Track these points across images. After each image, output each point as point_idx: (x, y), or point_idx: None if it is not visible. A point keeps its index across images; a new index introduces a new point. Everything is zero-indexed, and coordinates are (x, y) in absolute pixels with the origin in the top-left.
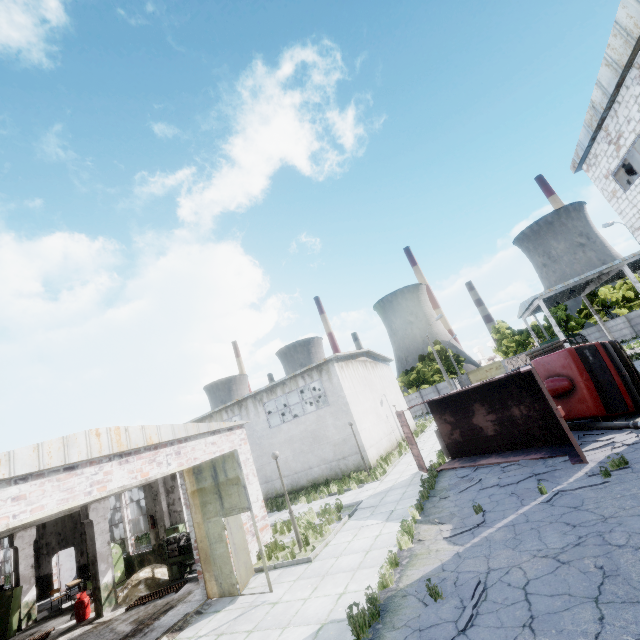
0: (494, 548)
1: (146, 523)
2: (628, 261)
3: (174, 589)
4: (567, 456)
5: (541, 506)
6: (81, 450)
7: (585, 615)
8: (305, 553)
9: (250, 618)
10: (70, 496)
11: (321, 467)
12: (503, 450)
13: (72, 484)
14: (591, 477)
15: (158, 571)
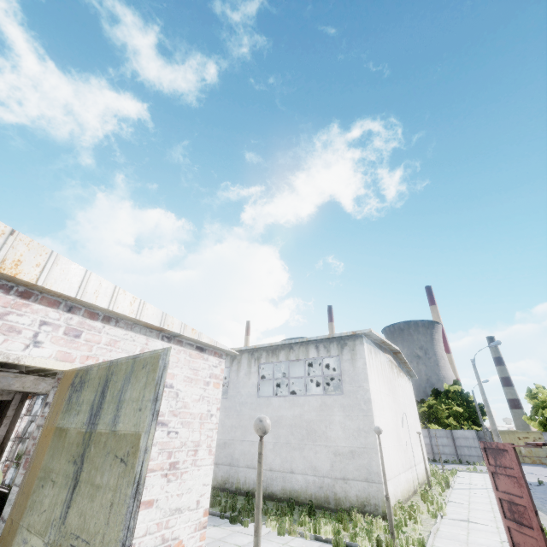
0: None
1: None
2: None
3: None
4: None
5: None
6: None
7: None
8: None
9: None
10: None
11: (307, 478)
12: None
13: None
14: None
15: None
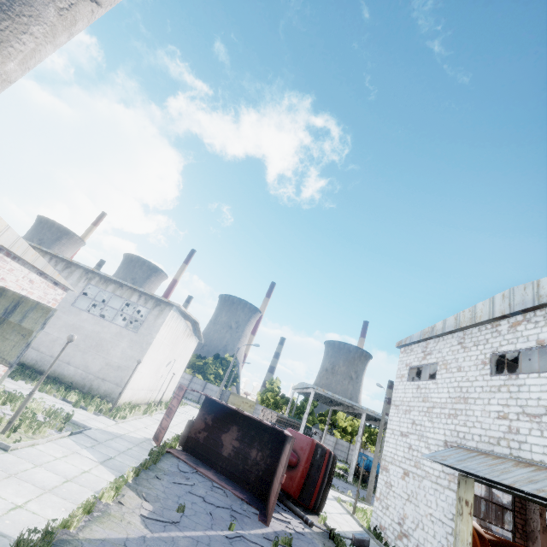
0: None
1: None
2: (368, 412)
3: None
4: (258, 511)
5: (224, 539)
6: None
7: None
8: (5, 438)
9: None
10: None
11: (78, 370)
12: (221, 472)
13: None
14: (265, 539)
15: None
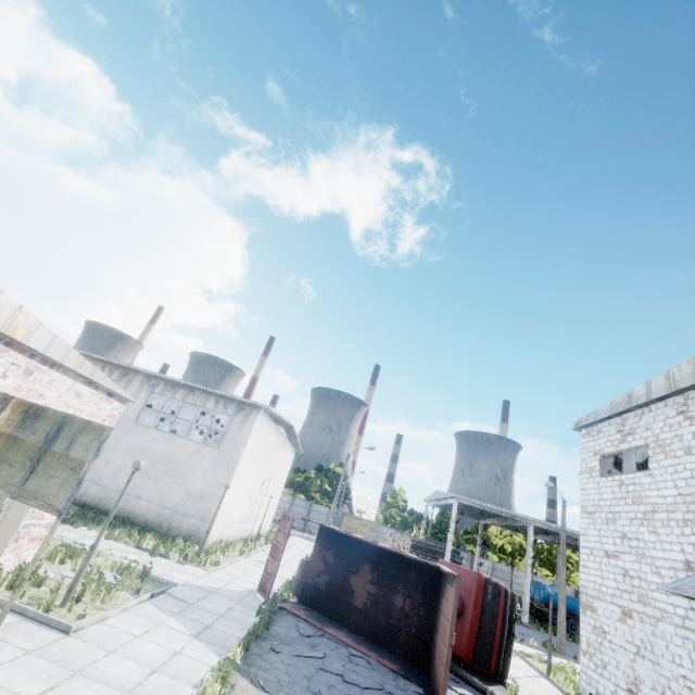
0: None
1: None
2: (537, 524)
3: None
4: (421, 688)
5: None
6: None
7: None
8: (66, 613)
9: None
10: None
11: (151, 505)
12: (357, 631)
13: None
14: None
15: None
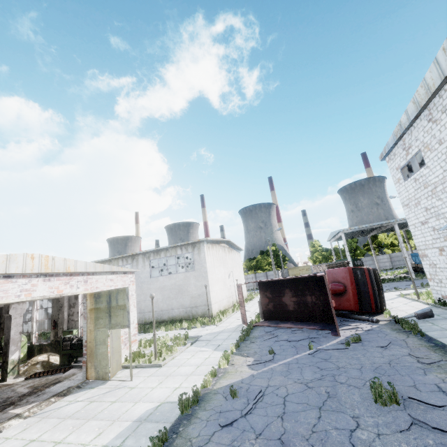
0: (274, 374)
1: (46, 325)
2: (398, 222)
3: (63, 370)
4: (330, 330)
5: (307, 356)
6: (18, 266)
7: (312, 415)
8: (158, 361)
9: (114, 394)
10: (4, 295)
11: (179, 310)
12: (296, 320)
13: (7, 288)
14: (339, 344)
15: (52, 358)
